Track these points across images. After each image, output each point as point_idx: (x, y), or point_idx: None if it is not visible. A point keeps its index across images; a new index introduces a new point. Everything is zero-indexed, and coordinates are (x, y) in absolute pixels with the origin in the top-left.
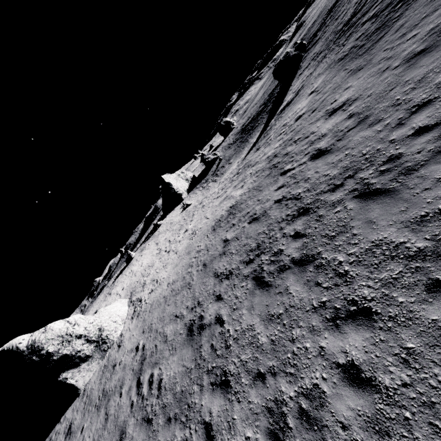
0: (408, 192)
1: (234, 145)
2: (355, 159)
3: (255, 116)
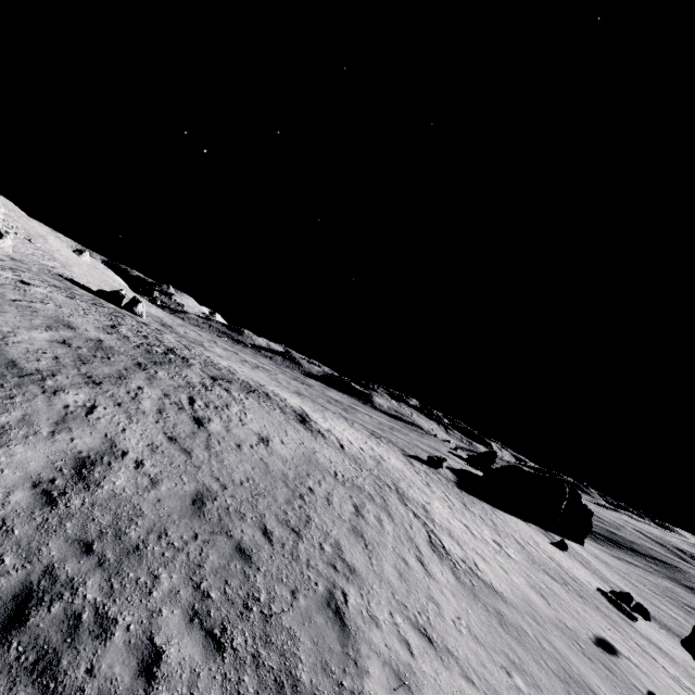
0: None
1: None
2: None
3: None
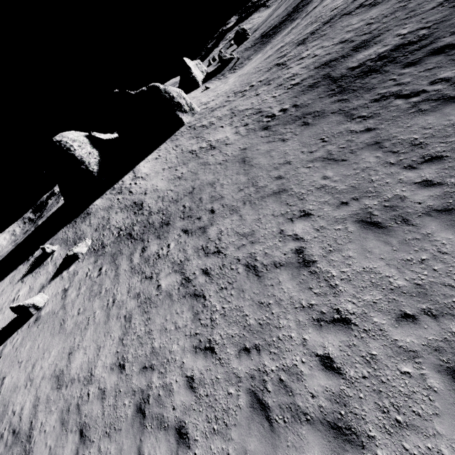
0: (358, 3)
1: (253, 47)
2: (348, 4)
3: (278, 25)
